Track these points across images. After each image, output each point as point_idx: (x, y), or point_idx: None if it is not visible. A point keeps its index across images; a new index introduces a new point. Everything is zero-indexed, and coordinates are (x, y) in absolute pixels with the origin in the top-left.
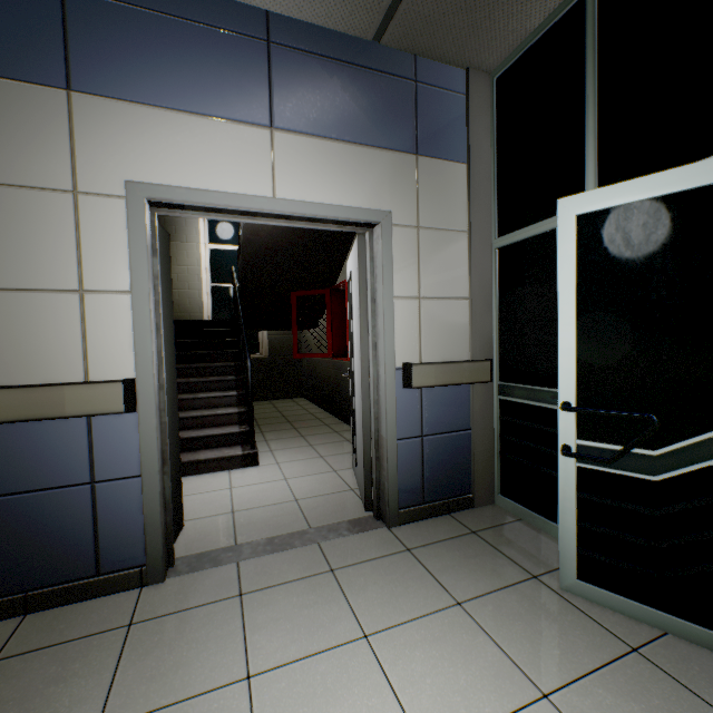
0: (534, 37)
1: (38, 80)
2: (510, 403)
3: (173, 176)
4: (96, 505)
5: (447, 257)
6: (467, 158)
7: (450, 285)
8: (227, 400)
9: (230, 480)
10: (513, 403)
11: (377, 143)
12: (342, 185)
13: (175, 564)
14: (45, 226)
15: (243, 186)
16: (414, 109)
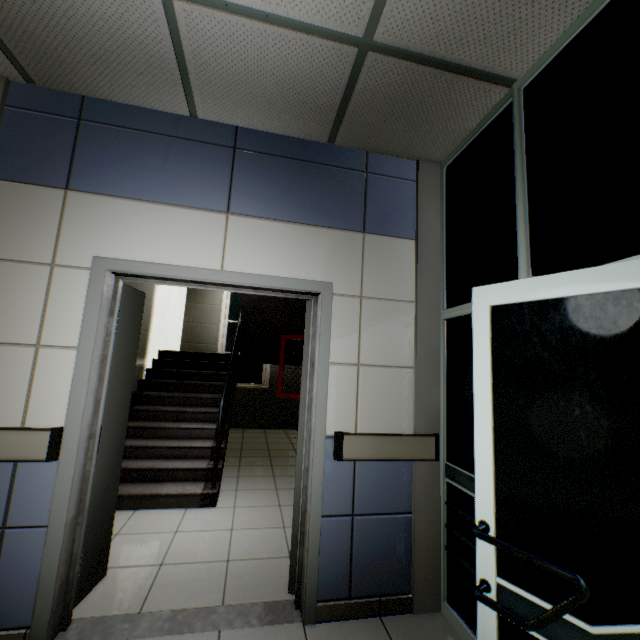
0: (473, 134)
1: (46, 183)
2: (456, 490)
3: (136, 252)
4: (1, 551)
5: (391, 326)
6: (415, 235)
7: (393, 353)
8: (207, 432)
9: (180, 521)
10: (458, 490)
11: (325, 223)
12: (288, 259)
13: (69, 627)
14: (22, 291)
15: (195, 260)
16: (364, 195)
